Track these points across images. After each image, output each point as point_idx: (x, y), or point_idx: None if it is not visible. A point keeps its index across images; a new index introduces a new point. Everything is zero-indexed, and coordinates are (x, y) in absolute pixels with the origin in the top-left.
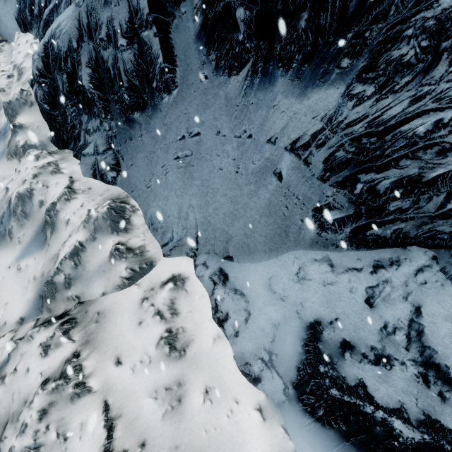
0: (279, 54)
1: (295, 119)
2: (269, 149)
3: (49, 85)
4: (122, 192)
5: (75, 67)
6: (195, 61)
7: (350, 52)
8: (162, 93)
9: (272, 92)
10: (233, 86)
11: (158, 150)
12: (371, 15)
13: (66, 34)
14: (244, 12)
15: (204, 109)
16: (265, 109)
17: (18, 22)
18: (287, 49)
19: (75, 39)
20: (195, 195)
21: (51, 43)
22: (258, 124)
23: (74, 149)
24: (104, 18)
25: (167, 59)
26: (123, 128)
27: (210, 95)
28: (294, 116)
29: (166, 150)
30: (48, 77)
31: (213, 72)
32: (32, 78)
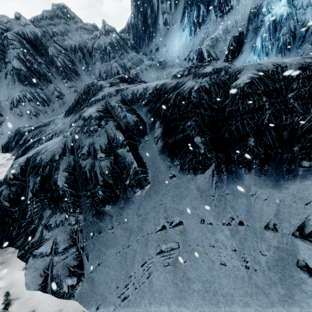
0: (237, 160)
1: (284, 205)
2: (272, 236)
3: (18, 186)
4: (81, 311)
5: (52, 171)
6: (162, 166)
7: (305, 157)
8: (135, 188)
9: (243, 184)
10: (201, 181)
11: (134, 243)
12: (307, 138)
13: (51, 152)
14: (200, 138)
15: (179, 199)
16: (244, 197)
17: (3, 147)
18: (243, 157)
19: (59, 154)
20: (202, 310)
21: (34, 157)
22: (243, 211)
23: (21, 246)
24: (86, 142)
25: (140, 165)
26: (92, 220)
27: (182, 188)
28: (282, 203)
29: (144, 243)
30: (21, 179)
31: (179, 172)
32: (1, 180)
